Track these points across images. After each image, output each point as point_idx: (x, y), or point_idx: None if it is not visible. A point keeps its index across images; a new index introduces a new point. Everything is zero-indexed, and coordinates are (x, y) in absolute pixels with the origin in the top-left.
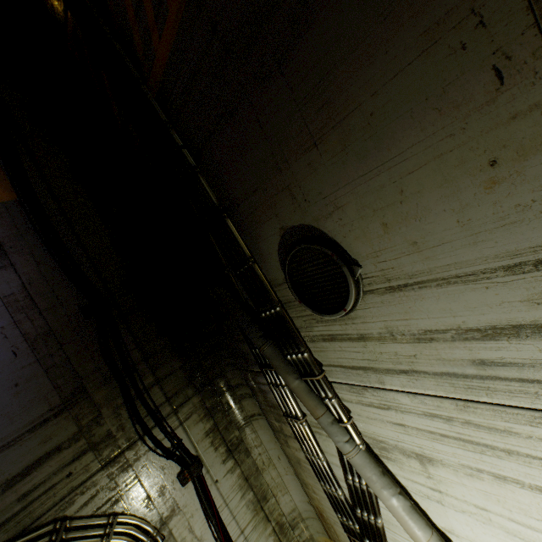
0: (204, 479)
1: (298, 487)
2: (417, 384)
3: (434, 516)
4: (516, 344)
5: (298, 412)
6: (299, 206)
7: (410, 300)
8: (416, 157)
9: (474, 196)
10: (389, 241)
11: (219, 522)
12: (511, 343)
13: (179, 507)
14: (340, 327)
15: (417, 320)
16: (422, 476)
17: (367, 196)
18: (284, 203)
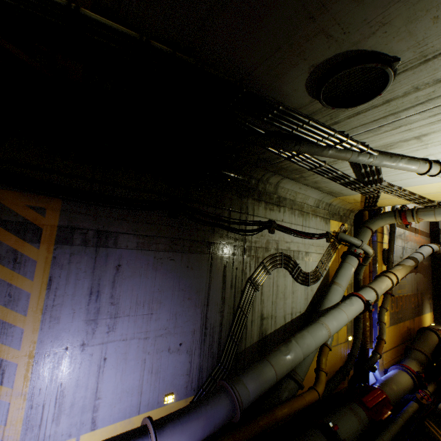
0: (279, 224)
1: (314, 192)
2: (429, 105)
3: (419, 155)
4: None
5: (322, 164)
6: (335, 41)
7: None
8: None
9: None
10: (436, 29)
11: (294, 231)
12: None
13: (277, 241)
14: (367, 105)
15: None
16: (415, 144)
17: (423, 1)
18: (316, 46)
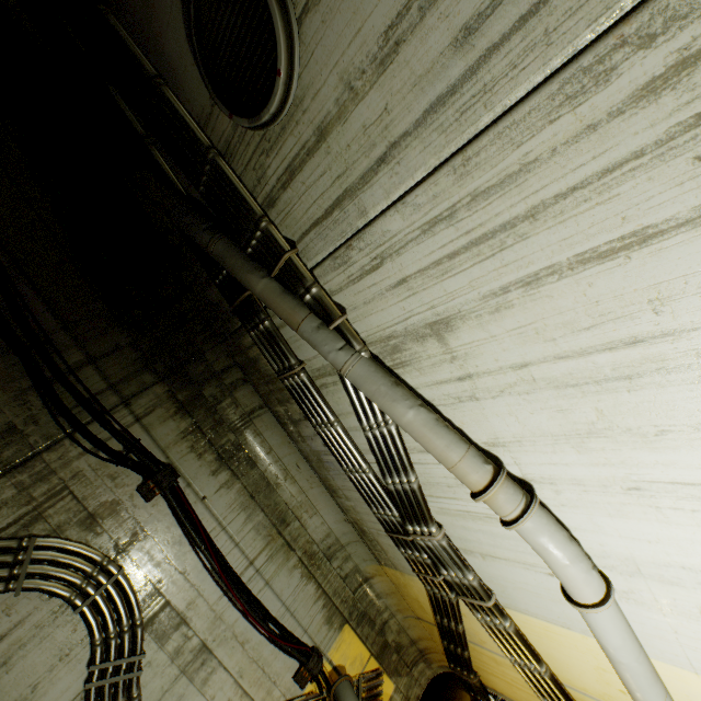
0: (181, 493)
1: (329, 502)
2: (402, 171)
3: (473, 429)
4: None
5: (291, 358)
6: None
7: None
8: None
9: None
10: None
11: (212, 549)
12: None
13: (144, 531)
14: (293, 138)
15: (371, 18)
16: (445, 364)
17: None
18: None
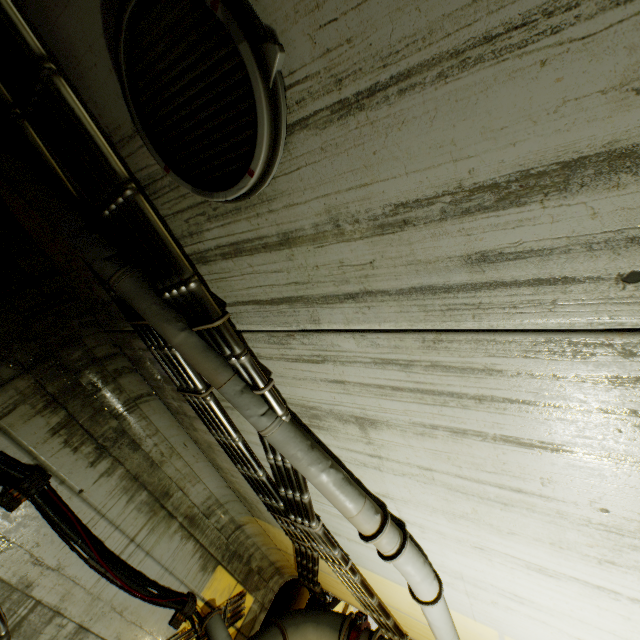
0: (54, 494)
1: (214, 473)
2: (370, 315)
3: (370, 483)
4: (555, 207)
5: (198, 384)
6: None
7: (377, 132)
8: None
9: None
10: None
11: (90, 541)
12: (546, 207)
13: (7, 541)
14: (249, 224)
15: (384, 183)
16: (360, 443)
17: None
18: None
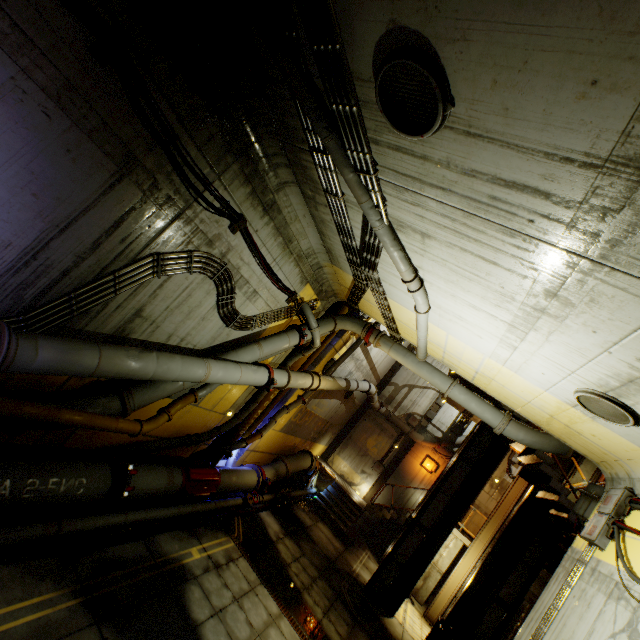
0: (249, 231)
1: (316, 236)
2: (447, 198)
3: (415, 261)
4: (518, 195)
5: (339, 193)
6: (426, 9)
7: (476, 147)
8: (556, 40)
9: (566, 99)
10: (490, 98)
11: (261, 256)
12: (516, 194)
13: (232, 247)
14: (409, 144)
15: (472, 162)
16: (418, 243)
17: (497, 48)
18: None
